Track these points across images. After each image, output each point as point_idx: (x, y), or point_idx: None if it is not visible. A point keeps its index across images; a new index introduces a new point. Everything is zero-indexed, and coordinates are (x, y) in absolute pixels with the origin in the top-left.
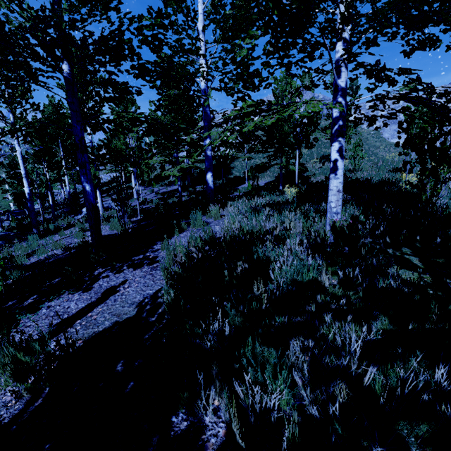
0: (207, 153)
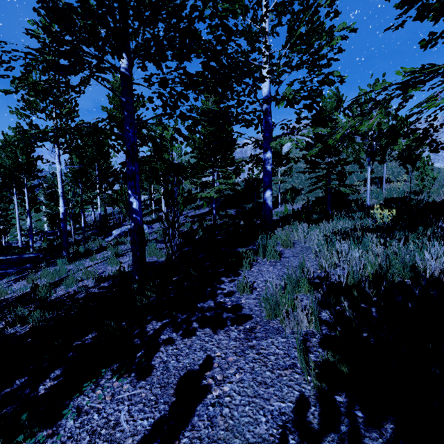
0: (267, 168)
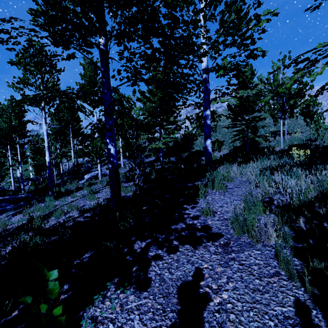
0: (207, 122)
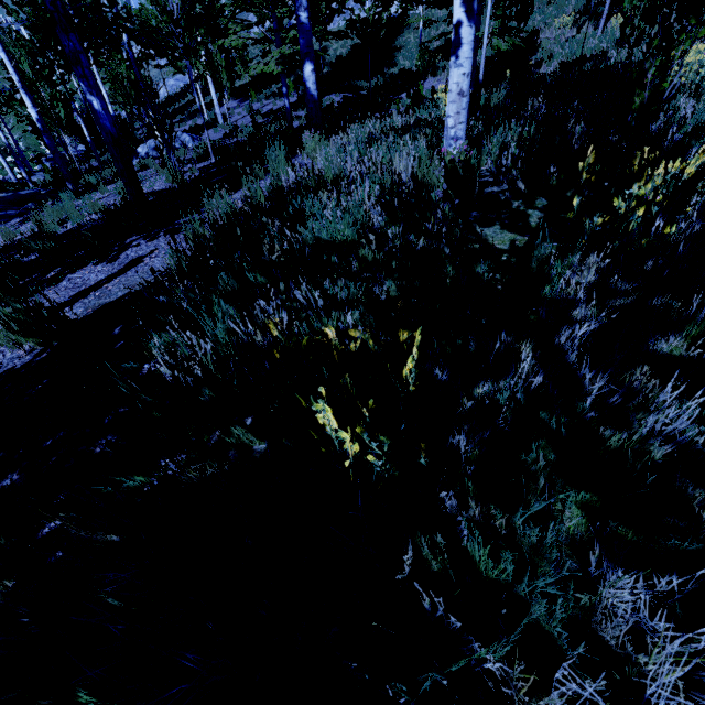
0: (300, 18)
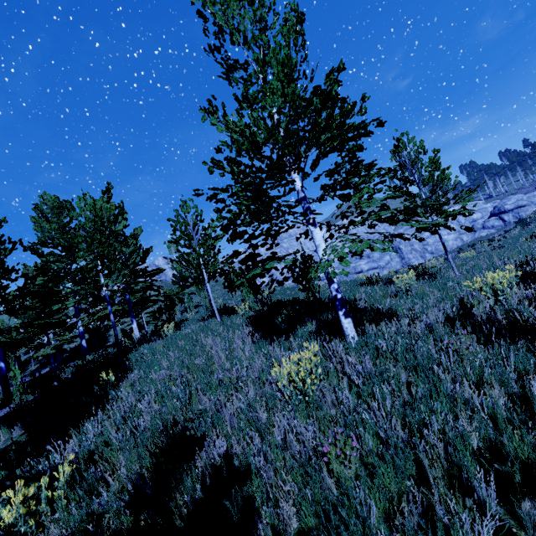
0: (80, 328)
